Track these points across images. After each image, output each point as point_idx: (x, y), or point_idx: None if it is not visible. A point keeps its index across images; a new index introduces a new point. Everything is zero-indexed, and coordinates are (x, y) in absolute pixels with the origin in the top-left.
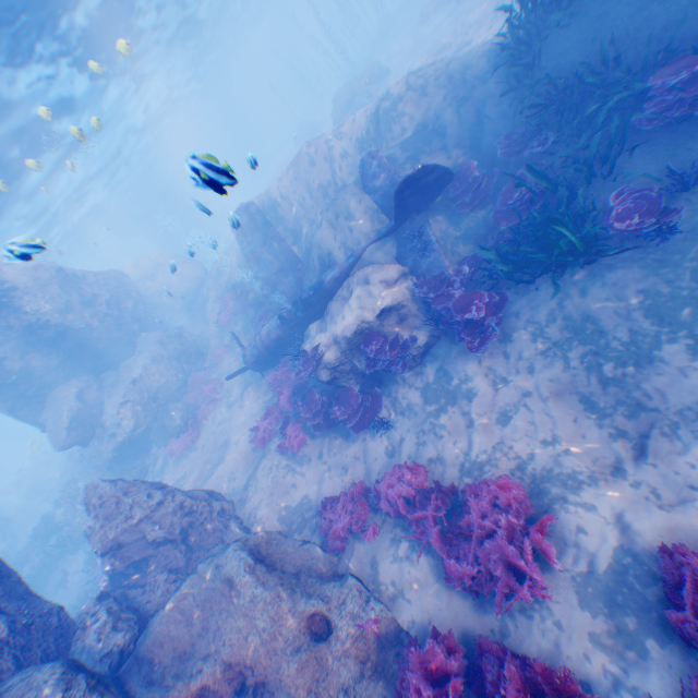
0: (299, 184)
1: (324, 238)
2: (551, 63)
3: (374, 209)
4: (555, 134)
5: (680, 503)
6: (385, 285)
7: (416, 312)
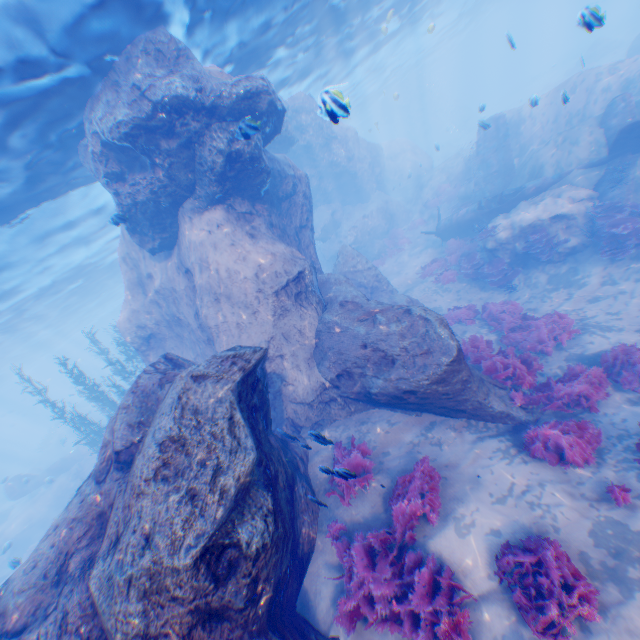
0: (550, 110)
1: (543, 156)
2: None
3: (597, 143)
4: None
5: None
6: (569, 201)
7: (579, 225)
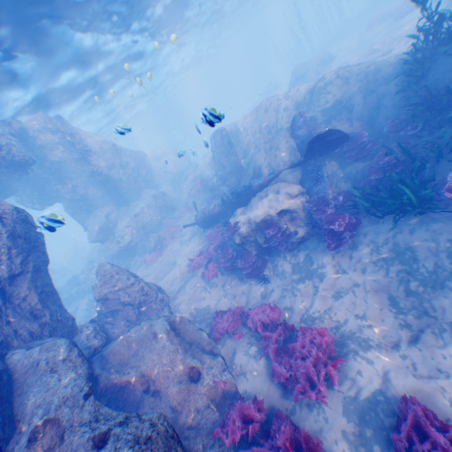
0: (255, 123)
1: (259, 159)
2: (434, 78)
3: (294, 149)
4: (424, 125)
5: (427, 377)
6: (288, 196)
7: (302, 217)
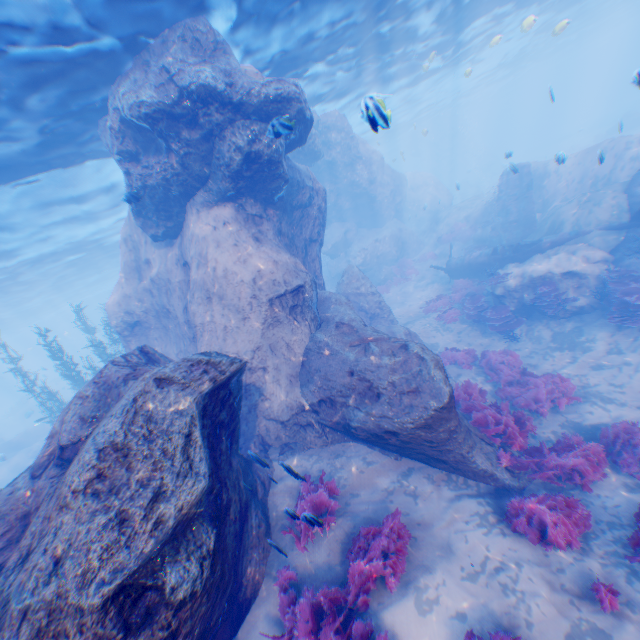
0: (576, 169)
1: (564, 212)
2: None
3: (620, 209)
4: None
5: None
6: (584, 260)
7: (591, 287)
